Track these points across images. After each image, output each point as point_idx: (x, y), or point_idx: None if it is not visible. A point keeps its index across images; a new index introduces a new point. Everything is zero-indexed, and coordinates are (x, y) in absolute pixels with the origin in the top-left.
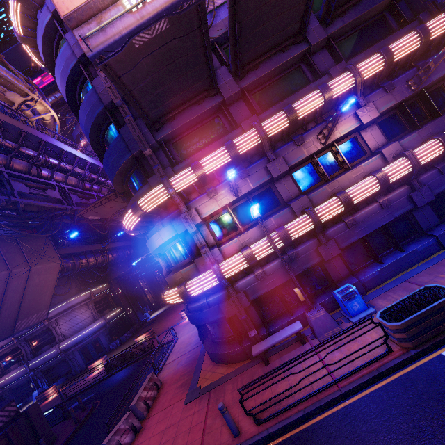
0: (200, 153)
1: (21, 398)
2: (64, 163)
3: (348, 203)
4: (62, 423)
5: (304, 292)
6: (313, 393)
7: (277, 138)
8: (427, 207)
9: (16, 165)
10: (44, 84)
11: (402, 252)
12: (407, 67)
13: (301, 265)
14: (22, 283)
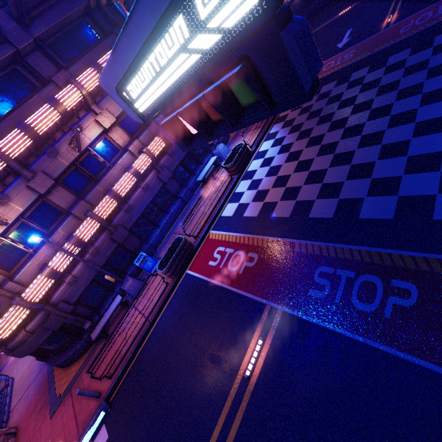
0: None
1: None
2: None
3: (118, 198)
4: None
5: (113, 275)
6: (137, 335)
7: (26, 155)
8: (172, 180)
9: None
10: None
11: (168, 214)
12: None
13: (104, 255)
14: None
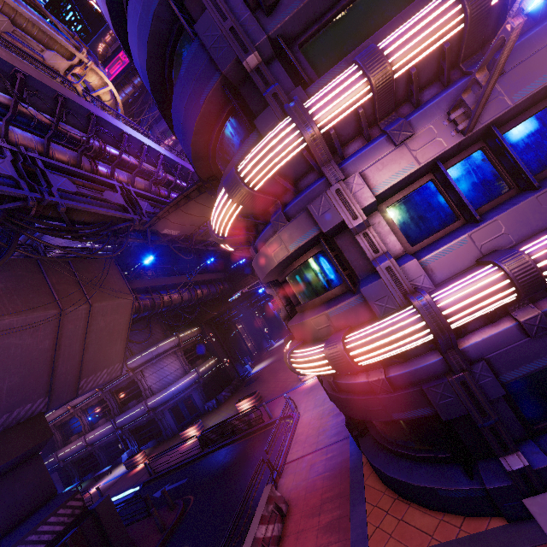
0: (368, 42)
1: (111, 458)
2: (127, 155)
3: None
4: (146, 520)
5: None
6: None
7: None
8: None
9: (58, 153)
10: (111, 77)
11: None
12: None
13: None
14: (81, 327)
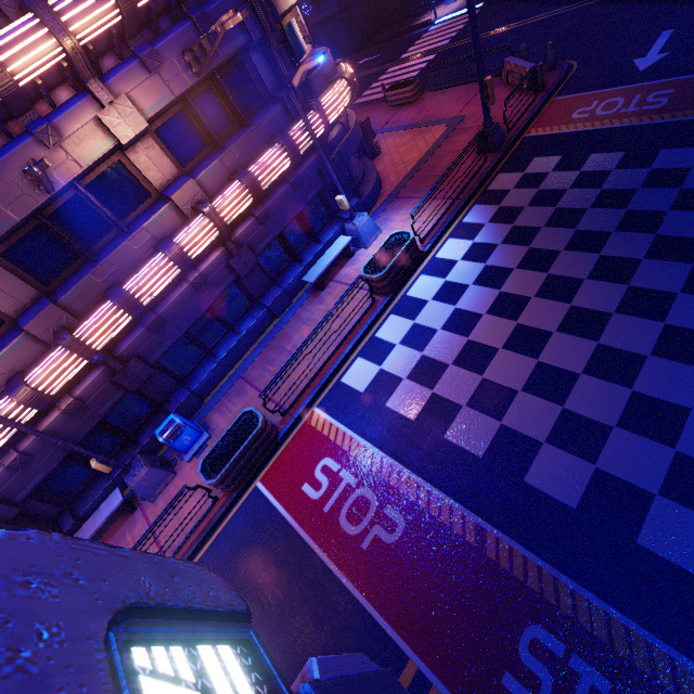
0: None
1: None
2: None
3: (136, 310)
4: None
5: (108, 459)
6: None
7: None
8: (255, 268)
9: None
10: None
11: (237, 336)
12: (176, 17)
13: (95, 411)
14: None
